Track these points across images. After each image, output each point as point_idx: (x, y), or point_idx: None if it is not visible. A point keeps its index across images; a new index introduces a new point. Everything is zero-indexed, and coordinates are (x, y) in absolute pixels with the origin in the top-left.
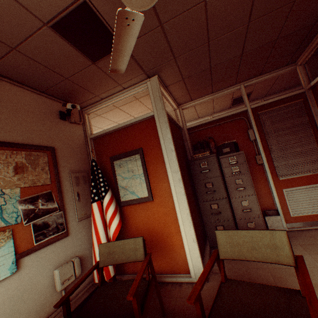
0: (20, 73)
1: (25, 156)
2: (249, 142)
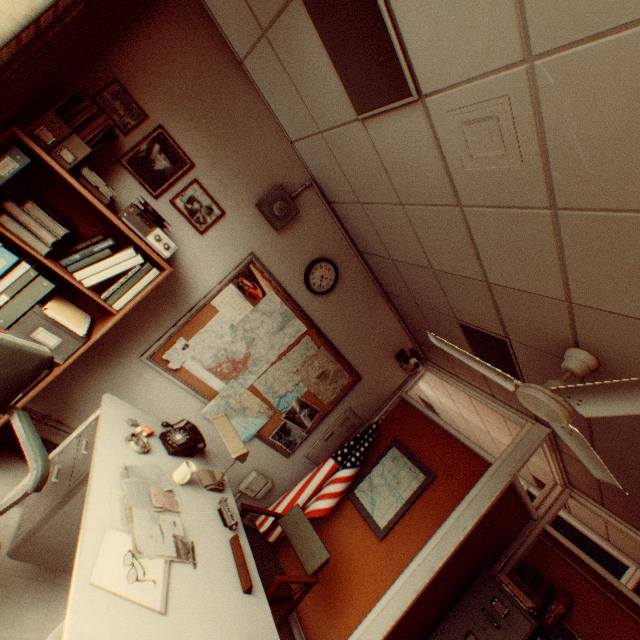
0: (404, 309)
1: (336, 368)
2: None
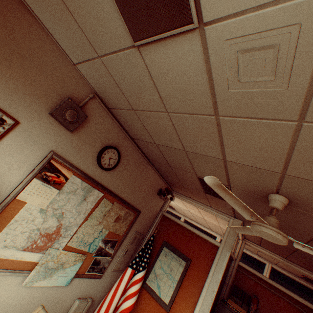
0: (161, 168)
1: (125, 212)
2: None
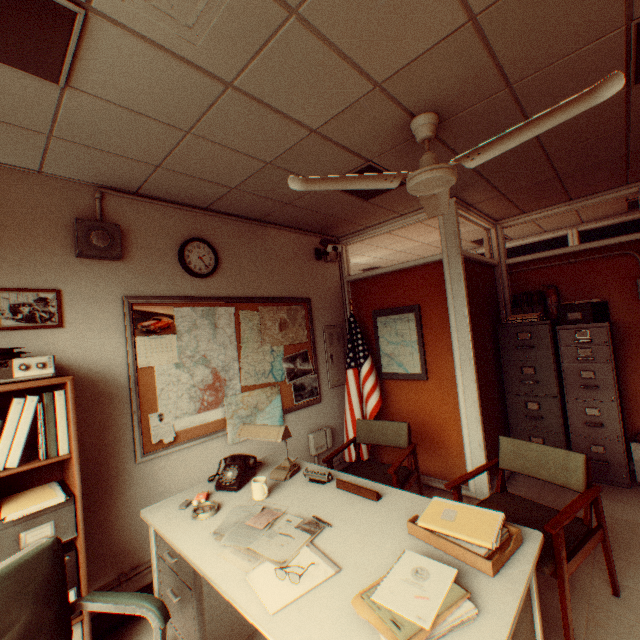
0: (285, 218)
1: (286, 311)
2: (637, 302)
